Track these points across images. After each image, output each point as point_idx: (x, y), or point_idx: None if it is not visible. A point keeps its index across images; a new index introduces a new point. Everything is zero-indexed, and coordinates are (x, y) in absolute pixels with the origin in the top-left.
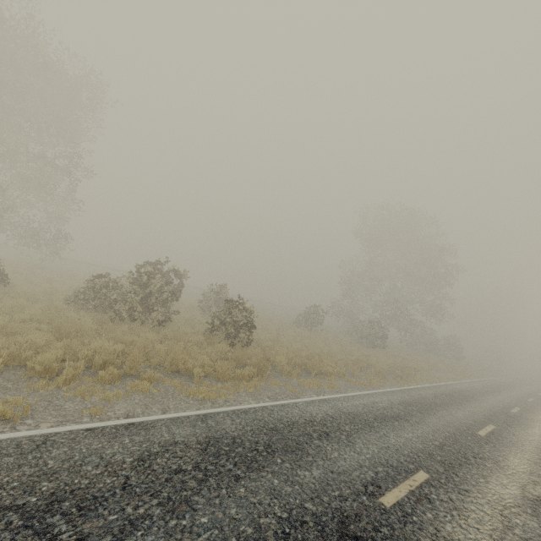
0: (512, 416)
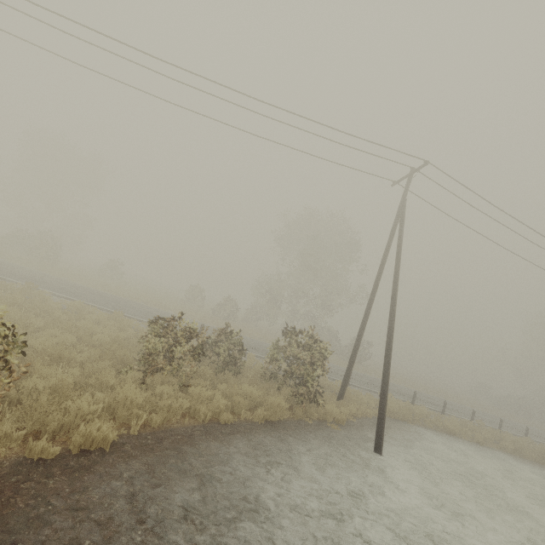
0: (109, 298)
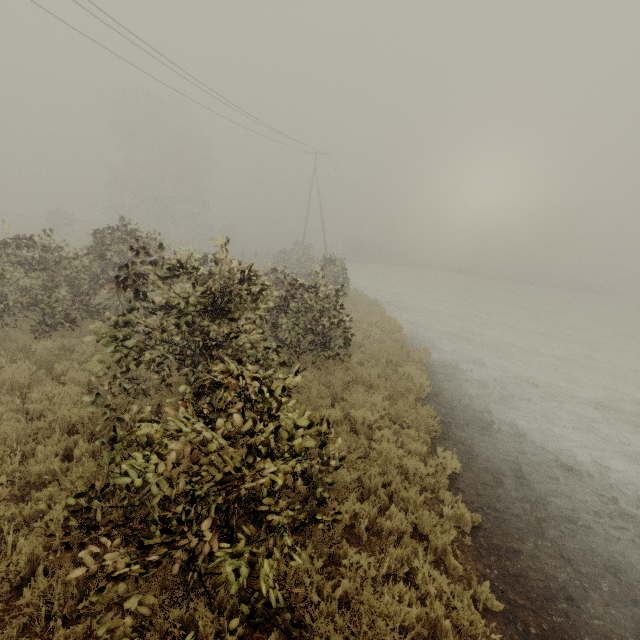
0: None
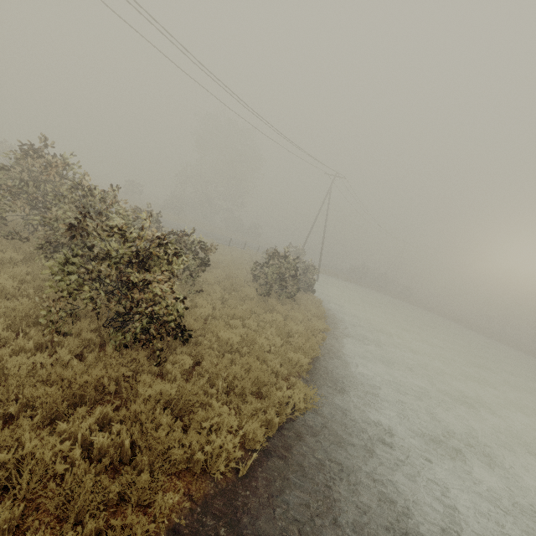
0: None
